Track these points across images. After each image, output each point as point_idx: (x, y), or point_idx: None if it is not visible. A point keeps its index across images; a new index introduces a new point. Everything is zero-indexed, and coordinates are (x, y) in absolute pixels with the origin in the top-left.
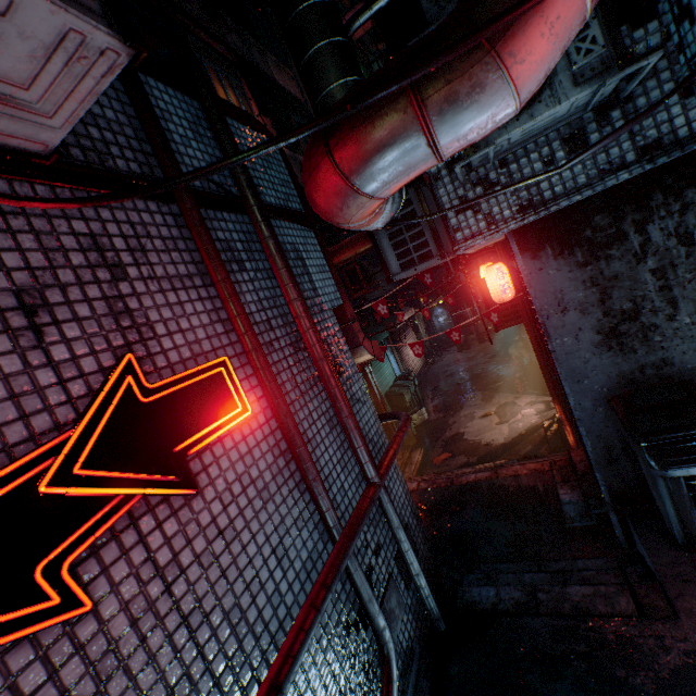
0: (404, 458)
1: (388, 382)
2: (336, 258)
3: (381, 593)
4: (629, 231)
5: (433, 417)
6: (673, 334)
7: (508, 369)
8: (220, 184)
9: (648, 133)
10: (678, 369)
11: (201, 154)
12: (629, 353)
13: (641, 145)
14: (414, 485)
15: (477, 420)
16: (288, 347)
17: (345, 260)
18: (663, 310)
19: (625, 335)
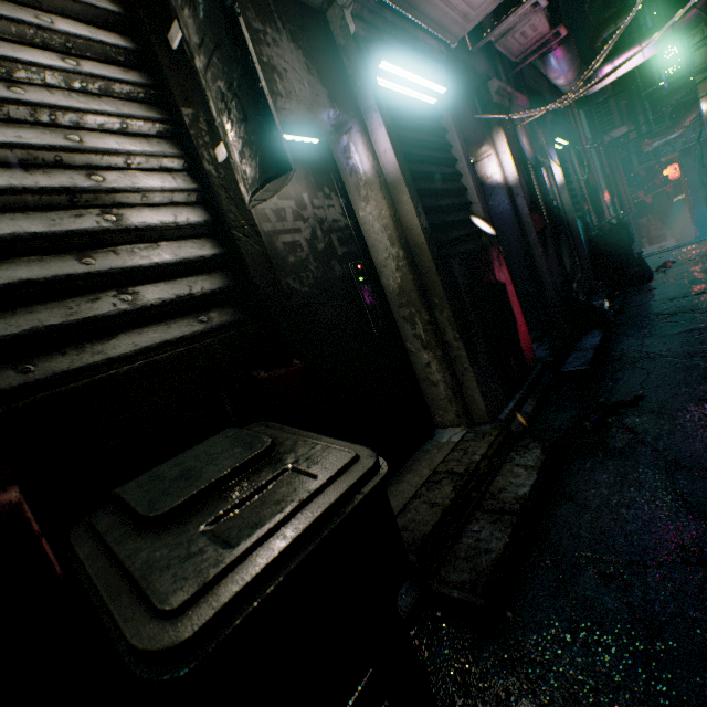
0: None
1: None
2: None
3: None
4: None
5: None
6: None
7: None
8: None
9: None
10: None
11: None
12: None
13: None
14: None
15: None
16: None
17: None
18: None
19: None
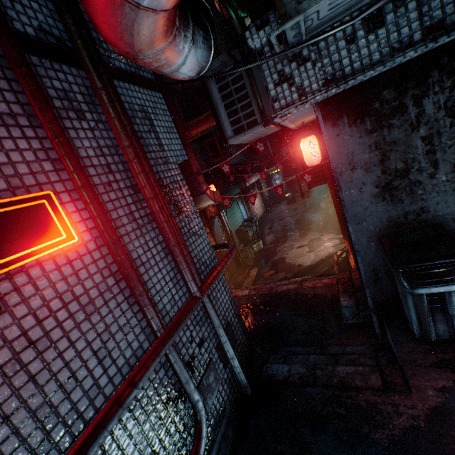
0: (244, 273)
1: (238, 223)
2: (195, 129)
3: (201, 373)
4: (408, 104)
5: (266, 247)
6: (432, 189)
7: (318, 216)
8: (60, 39)
9: (435, 13)
10: (431, 215)
11: (39, 7)
12: (397, 203)
13: (427, 25)
14: (247, 292)
15: (295, 249)
16: (128, 188)
17: (202, 131)
18: (427, 170)
19: (396, 189)
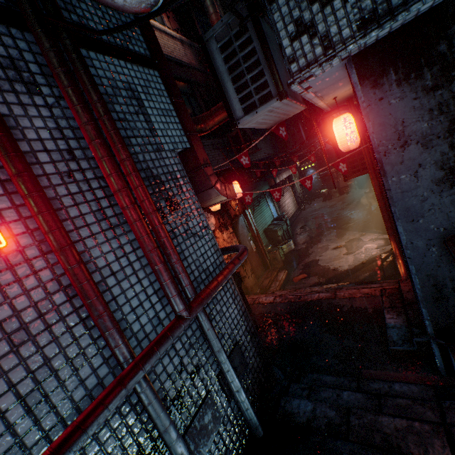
0: (271, 276)
1: (267, 222)
2: (212, 119)
3: (193, 412)
4: None
5: (298, 247)
6: None
7: (358, 213)
8: None
9: None
10: None
11: None
12: None
13: None
14: (271, 299)
15: (330, 251)
16: (98, 180)
17: (219, 121)
18: None
19: None
